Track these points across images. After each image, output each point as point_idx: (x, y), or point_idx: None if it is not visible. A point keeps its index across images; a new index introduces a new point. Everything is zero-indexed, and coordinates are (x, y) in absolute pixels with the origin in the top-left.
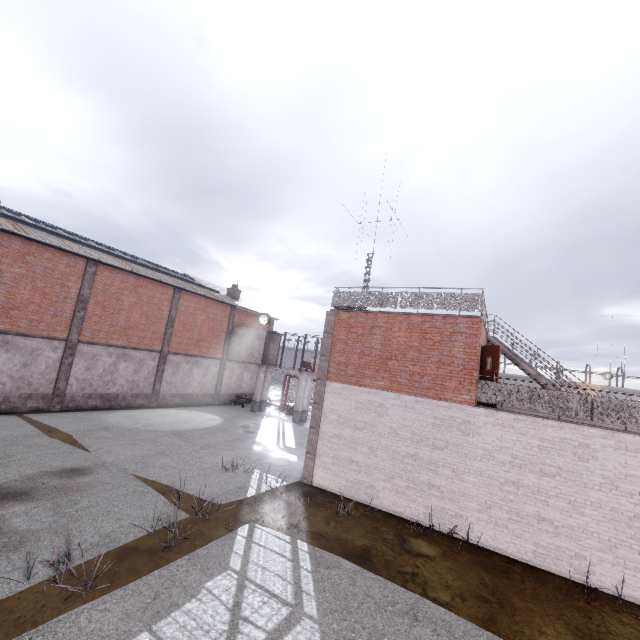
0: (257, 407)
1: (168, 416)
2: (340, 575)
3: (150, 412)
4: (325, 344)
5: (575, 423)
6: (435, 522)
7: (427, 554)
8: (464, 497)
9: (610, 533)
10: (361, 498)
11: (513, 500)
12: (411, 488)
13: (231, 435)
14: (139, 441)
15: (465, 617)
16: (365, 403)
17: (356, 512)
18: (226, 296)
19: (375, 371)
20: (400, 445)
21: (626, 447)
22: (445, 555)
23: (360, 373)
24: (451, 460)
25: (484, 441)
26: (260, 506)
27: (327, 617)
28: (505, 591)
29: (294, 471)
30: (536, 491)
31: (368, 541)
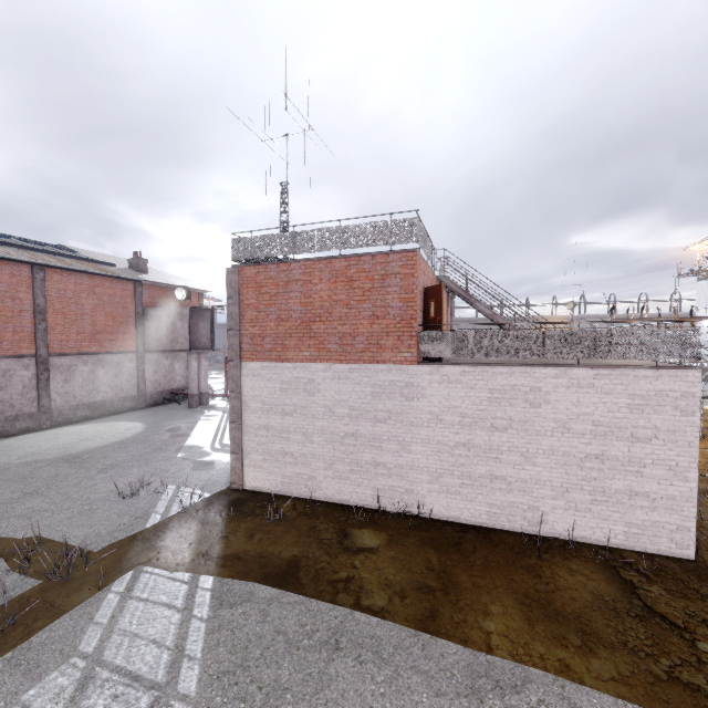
0: (196, 402)
1: (64, 436)
2: (247, 612)
3: (38, 436)
4: (231, 314)
5: (526, 365)
6: (385, 503)
7: (370, 547)
8: (413, 470)
9: (562, 479)
10: (302, 493)
11: (465, 463)
12: (355, 471)
13: (151, 445)
14: (1, 482)
15: (401, 622)
16: (291, 382)
17: (293, 512)
18: (126, 269)
19: (298, 340)
20: (338, 425)
21: (579, 384)
22: (391, 542)
23: (280, 345)
24: (396, 432)
25: (430, 404)
26: (160, 538)
27: (210, 688)
28: (453, 570)
29: (224, 476)
30: (488, 449)
31: (299, 549)
